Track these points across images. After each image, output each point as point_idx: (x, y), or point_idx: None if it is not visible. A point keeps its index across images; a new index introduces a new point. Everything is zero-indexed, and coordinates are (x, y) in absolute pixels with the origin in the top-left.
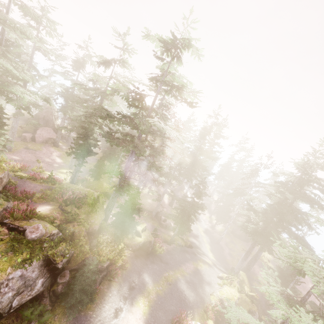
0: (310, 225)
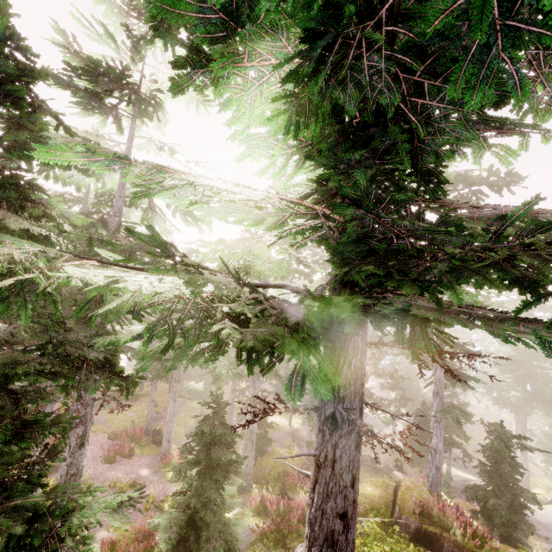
0: None
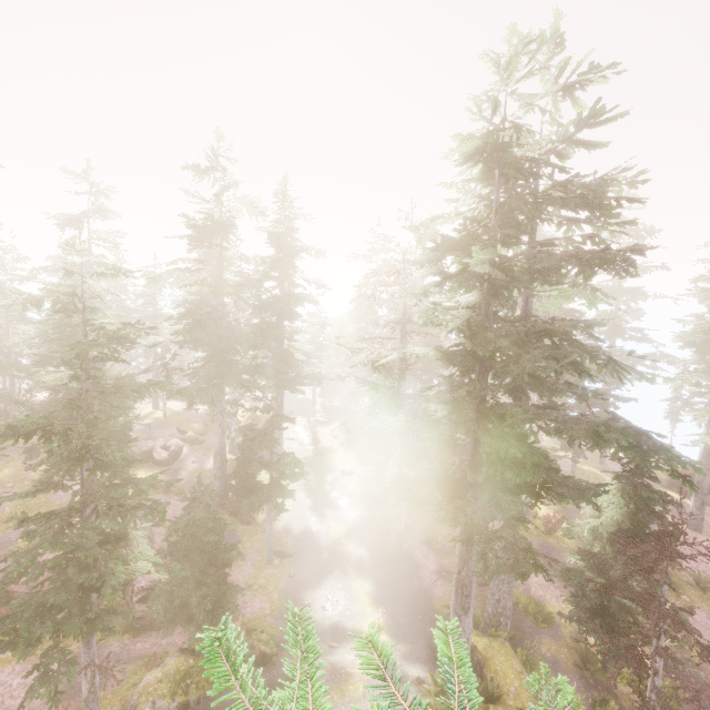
0: (612, 360)
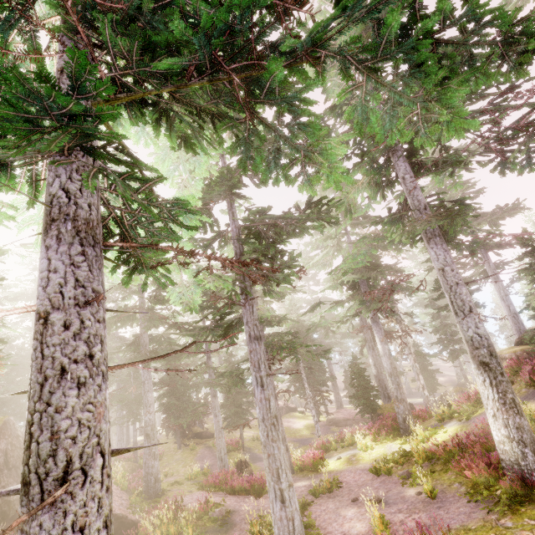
0: None
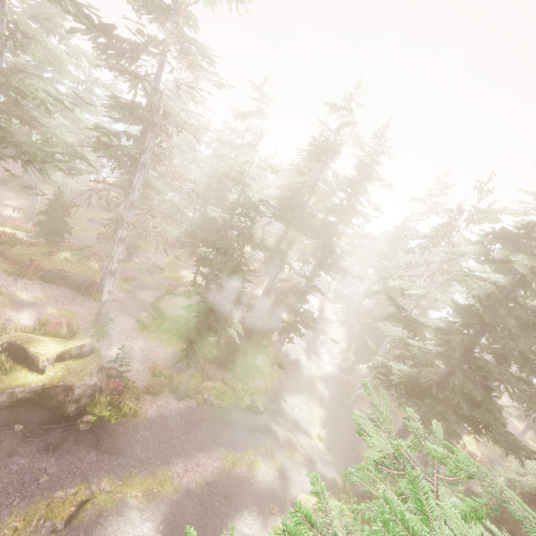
0: None
